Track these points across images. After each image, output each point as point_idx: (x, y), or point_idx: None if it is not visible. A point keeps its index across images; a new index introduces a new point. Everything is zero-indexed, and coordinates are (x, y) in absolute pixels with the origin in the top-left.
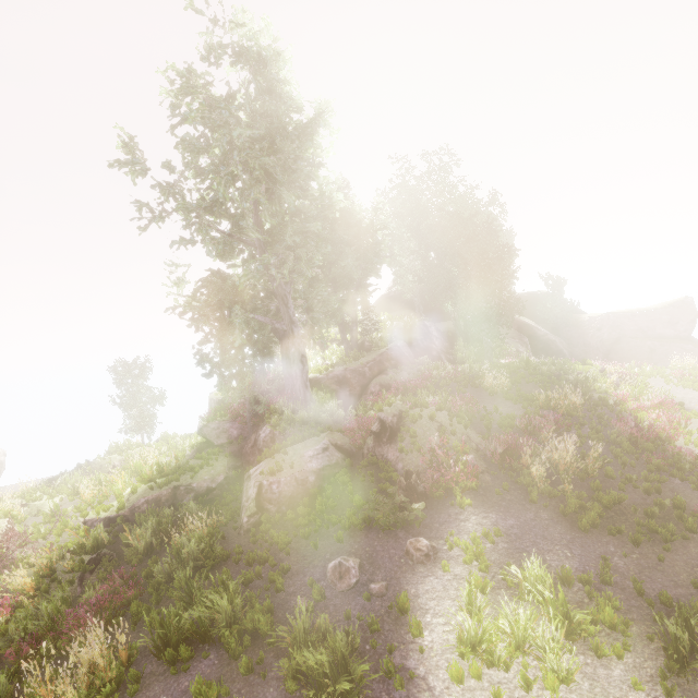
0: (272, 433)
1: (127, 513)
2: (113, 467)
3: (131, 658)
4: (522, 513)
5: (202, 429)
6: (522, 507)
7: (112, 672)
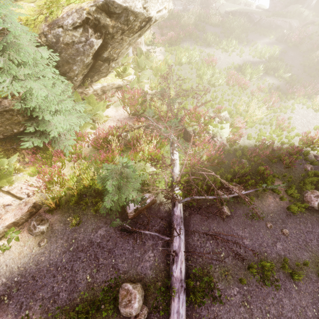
0: (283, 12)
1: (233, 13)
2: (240, 3)
3: (219, 24)
4: (297, 56)
5: (270, 0)
6: (299, 56)
7: (217, 23)
